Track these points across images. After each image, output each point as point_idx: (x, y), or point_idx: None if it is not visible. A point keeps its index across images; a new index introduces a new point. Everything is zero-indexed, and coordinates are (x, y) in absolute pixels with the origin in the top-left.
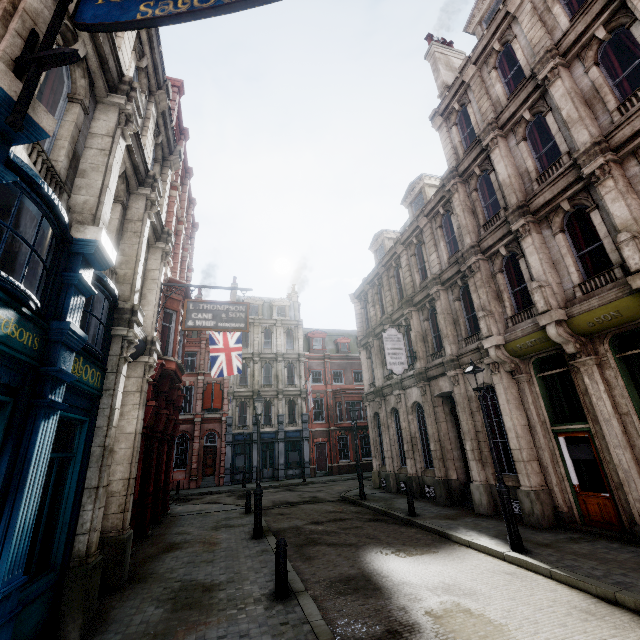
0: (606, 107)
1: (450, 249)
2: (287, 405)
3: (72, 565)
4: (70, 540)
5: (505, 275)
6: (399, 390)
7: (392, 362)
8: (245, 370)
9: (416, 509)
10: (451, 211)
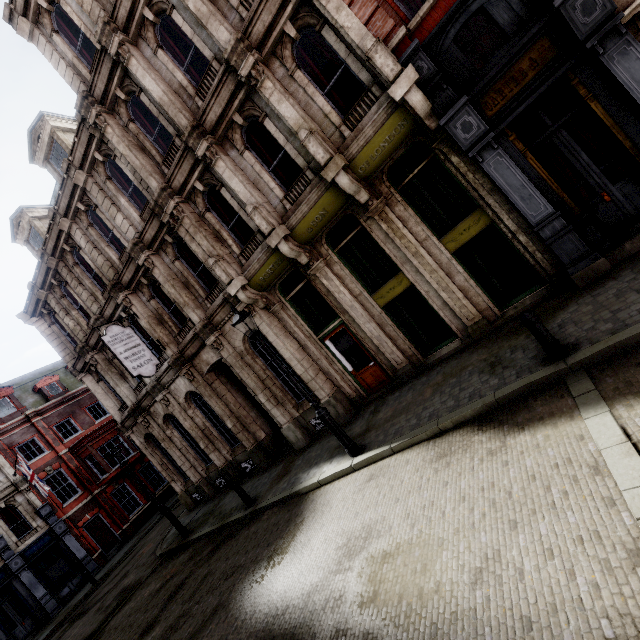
0: (229, 3)
1: (136, 204)
2: None
3: None
4: None
5: (214, 213)
6: (162, 392)
7: (136, 366)
8: None
9: (249, 494)
10: (113, 154)
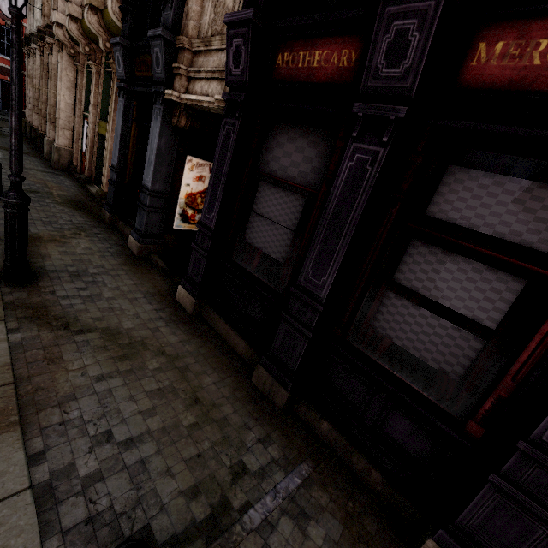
0: None
1: None
2: None
3: None
4: None
5: None
6: (34, 44)
7: None
8: None
9: (3, 143)
10: None
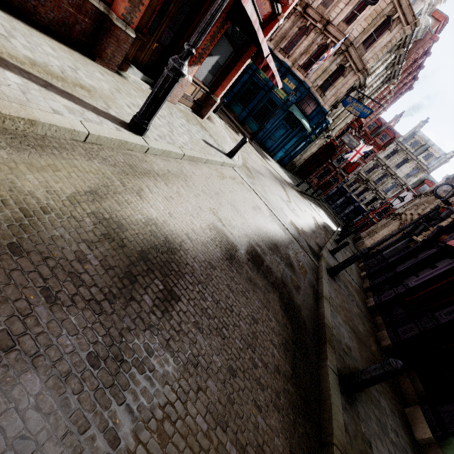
0: None
1: None
2: (372, 197)
3: (292, 161)
4: (294, 158)
5: None
6: (391, 216)
7: (394, 201)
8: (374, 168)
9: None
10: None
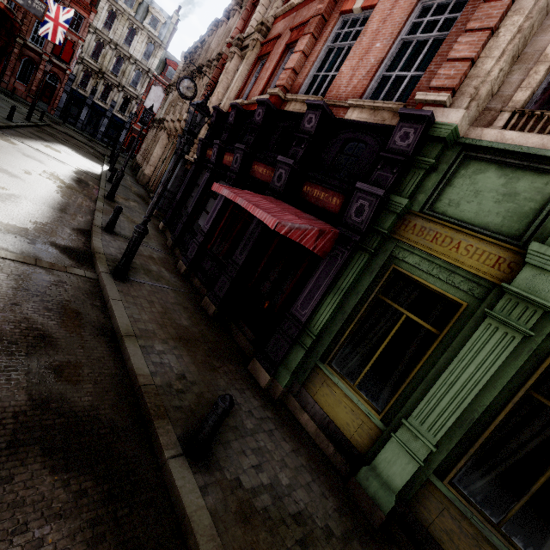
0: None
1: None
2: (123, 99)
3: None
4: None
5: None
6: (156, 124)
7: (149, 104)
8: (100, 49)
9: (119, 167)
10: None
